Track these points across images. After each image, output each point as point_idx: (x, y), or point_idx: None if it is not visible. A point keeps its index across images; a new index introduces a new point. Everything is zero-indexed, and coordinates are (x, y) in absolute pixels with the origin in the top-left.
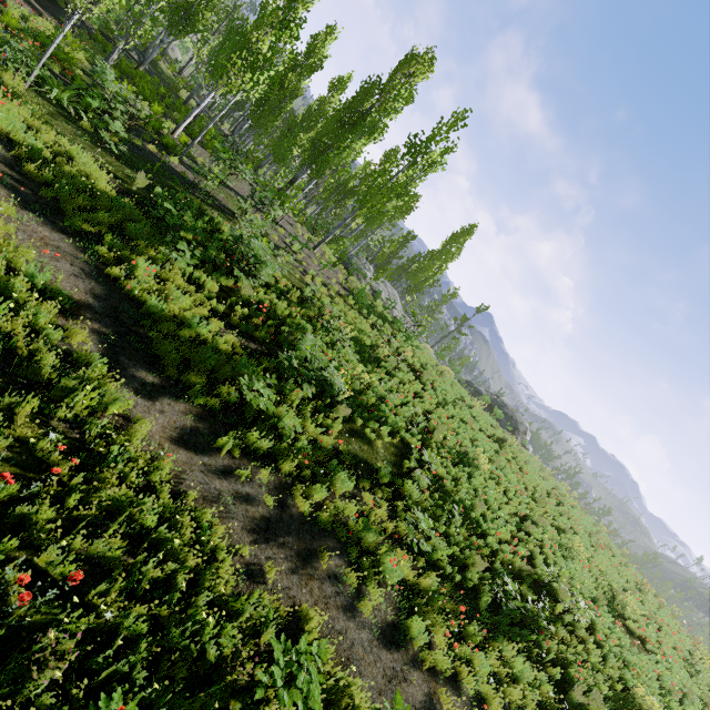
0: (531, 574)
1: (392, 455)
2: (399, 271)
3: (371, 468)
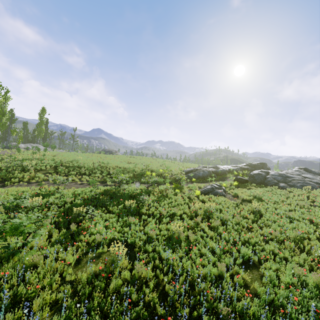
0: (100, 166)
1: (53, 169)
2: (34, 138)
3: (48, 172)
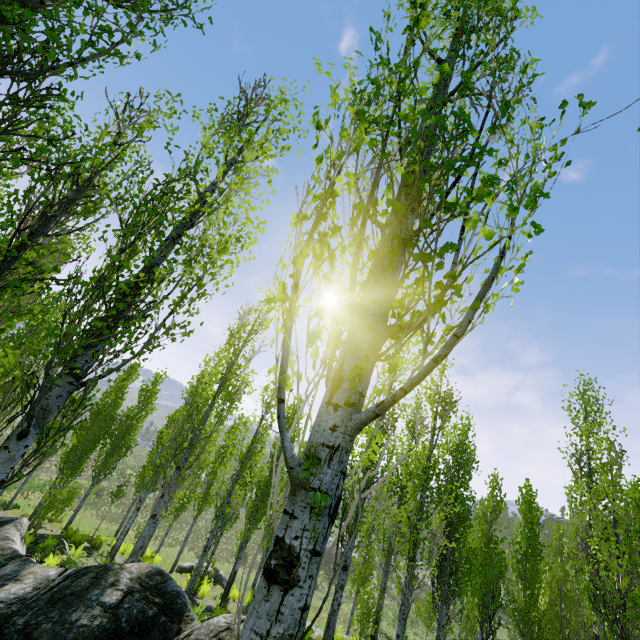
0: None
1: None
2: None
3: None
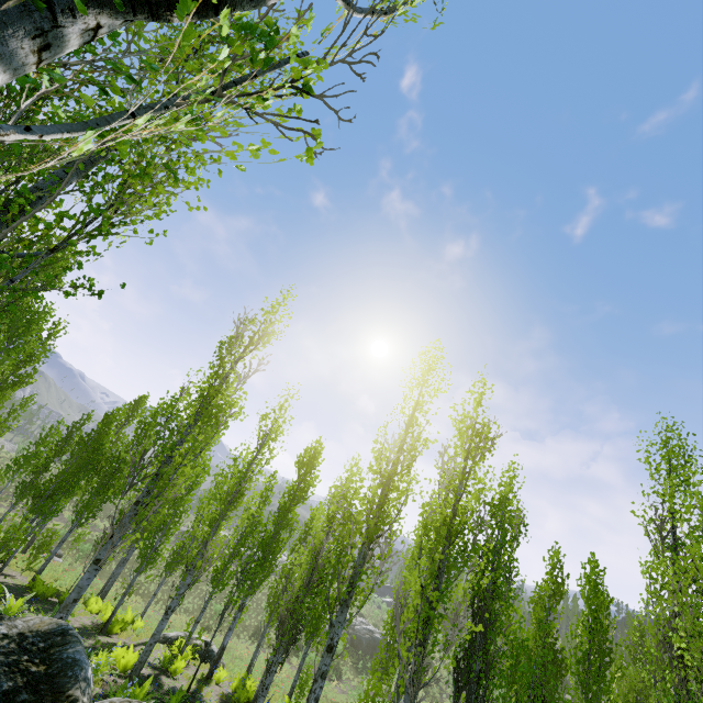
0: None
1: None
2: None
3: None
